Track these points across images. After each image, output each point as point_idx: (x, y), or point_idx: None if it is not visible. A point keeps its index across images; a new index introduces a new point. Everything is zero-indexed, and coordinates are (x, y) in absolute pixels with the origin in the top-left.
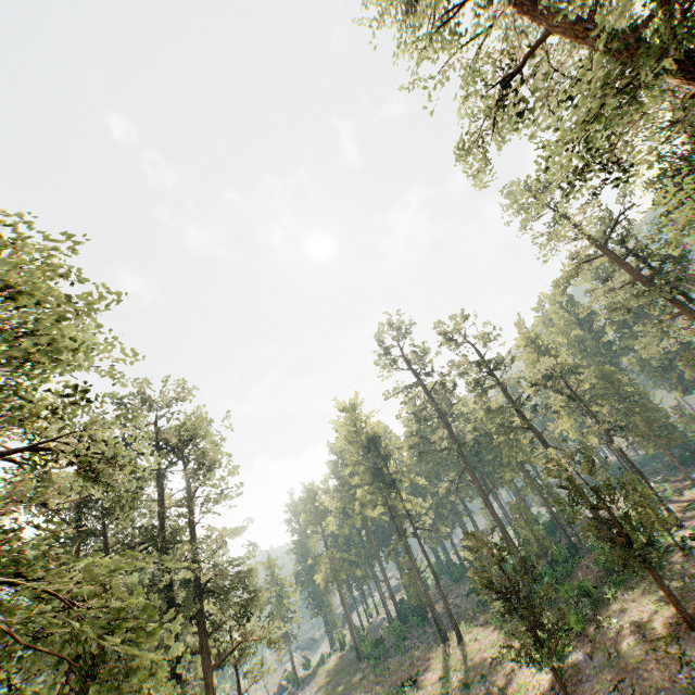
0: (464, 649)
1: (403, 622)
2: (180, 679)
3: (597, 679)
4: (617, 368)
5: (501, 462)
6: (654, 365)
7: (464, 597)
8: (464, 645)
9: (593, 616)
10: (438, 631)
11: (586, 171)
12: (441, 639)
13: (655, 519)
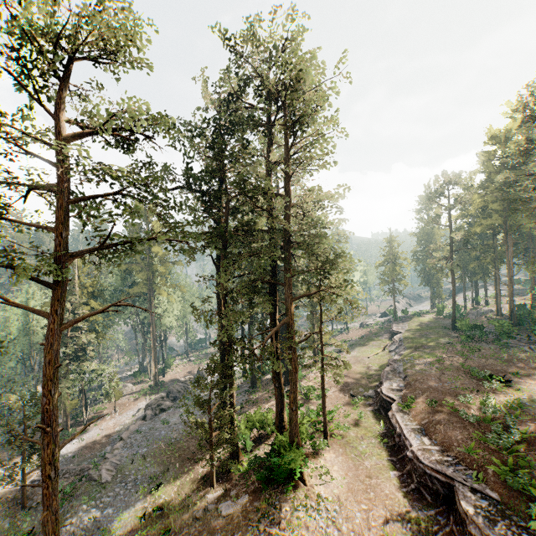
0: None
1: (513, 323)
2: (276, 295)
3: None
4: None
5: None
6: None
7: None
8: None
9: None
10: None
11: None
12: None
13: None
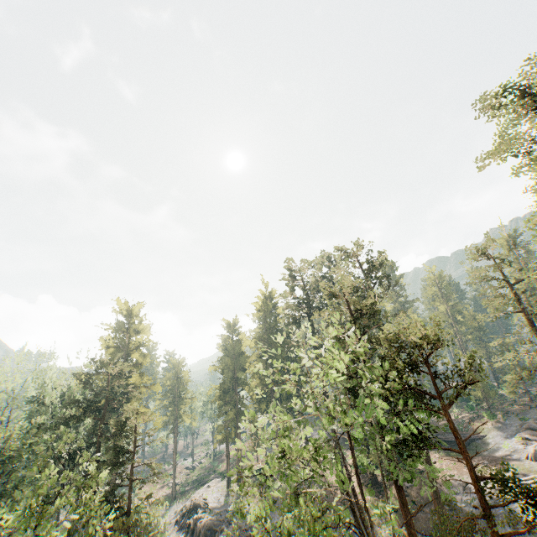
0: None
1: None
2: None
3: (495, 413)
4: None
5: None
6: None
7: None
8: None
9: (475, 406)
10: None
11: None
12: None
13: (504, 381)
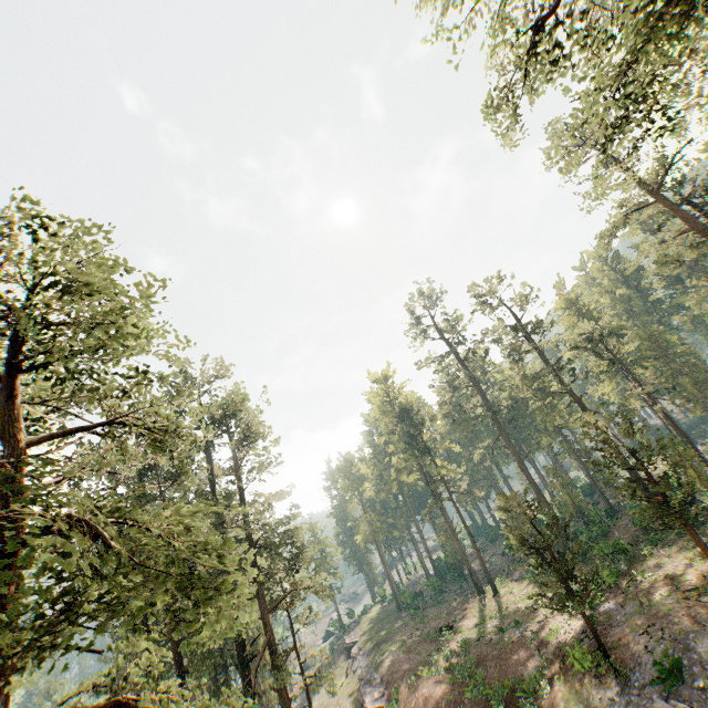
0: (499, 601)
1: (440, 578)
2: None
3: (628, 625)
4: (666, 328)
5: (537, 427)
6: (707, 323)
7: (499, 556)
8: (499, 598)
9: (627, 571)
10: (474, 585)
11: (627, 118)
12: (477, 592)
13: (696, 480)
